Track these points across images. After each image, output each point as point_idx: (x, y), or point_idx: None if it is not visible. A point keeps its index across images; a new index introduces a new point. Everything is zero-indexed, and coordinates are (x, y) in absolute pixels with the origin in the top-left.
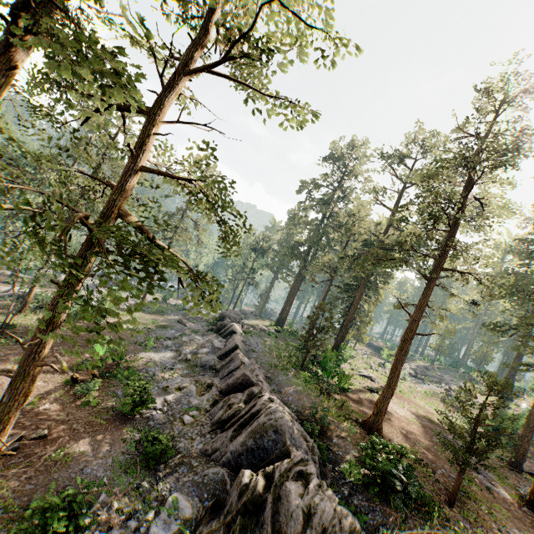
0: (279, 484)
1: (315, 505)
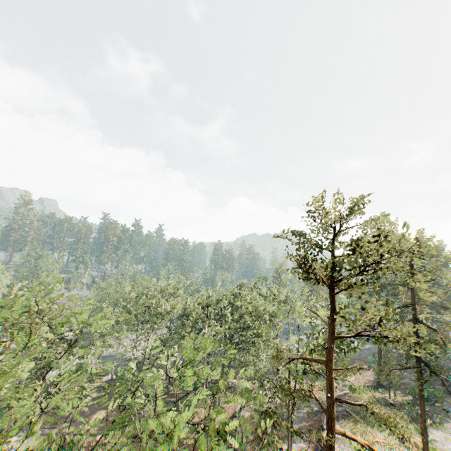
0: None
1: None
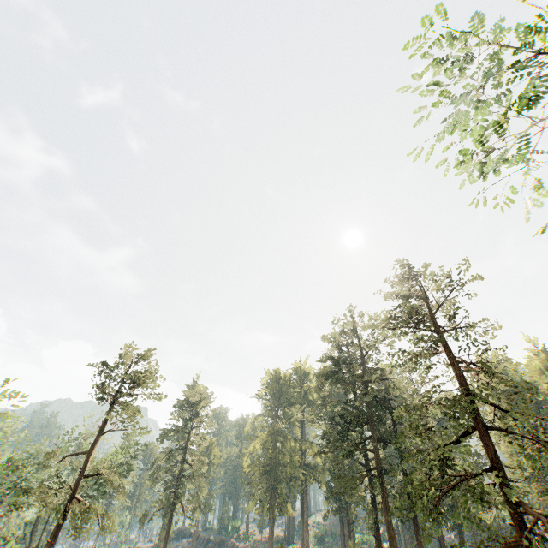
0: (226, 544)
1: (232, 540)
